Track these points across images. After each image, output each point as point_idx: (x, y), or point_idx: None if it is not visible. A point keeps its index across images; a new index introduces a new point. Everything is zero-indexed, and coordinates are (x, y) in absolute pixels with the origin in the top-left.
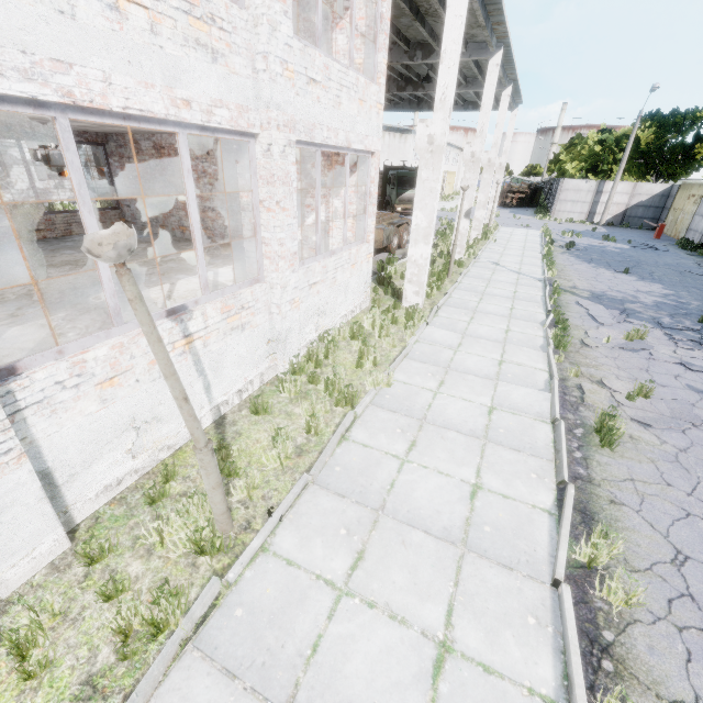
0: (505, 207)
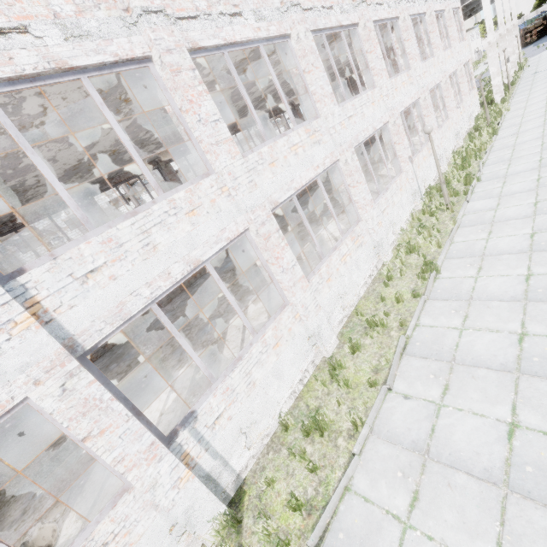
0: (527, 45)
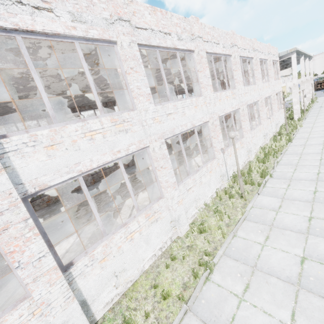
0: (318, 90)
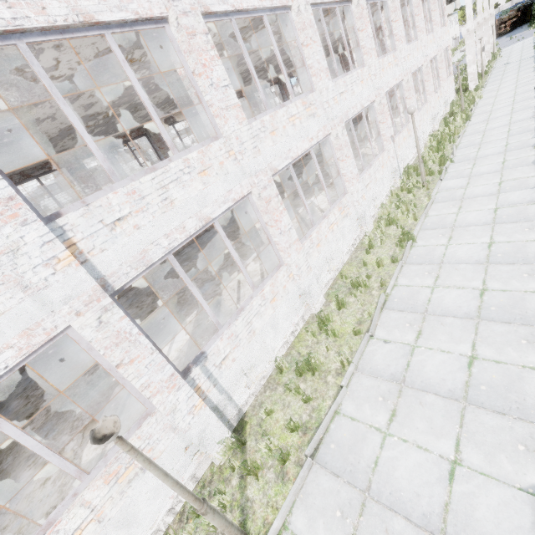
0: (501, 36)
